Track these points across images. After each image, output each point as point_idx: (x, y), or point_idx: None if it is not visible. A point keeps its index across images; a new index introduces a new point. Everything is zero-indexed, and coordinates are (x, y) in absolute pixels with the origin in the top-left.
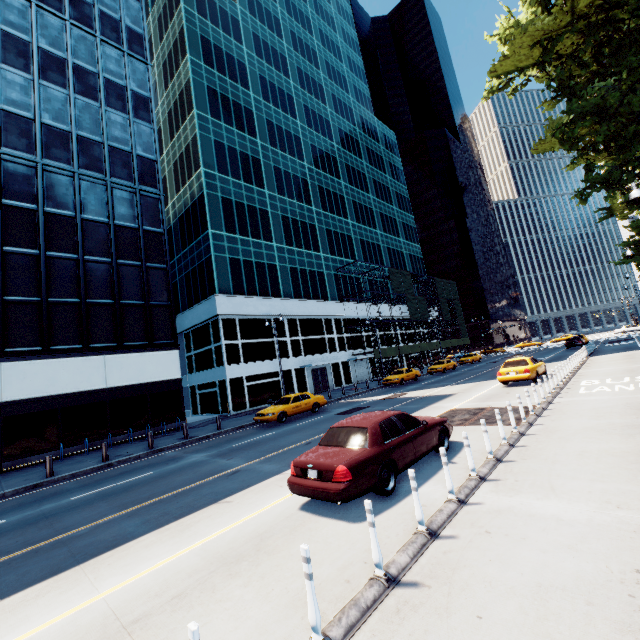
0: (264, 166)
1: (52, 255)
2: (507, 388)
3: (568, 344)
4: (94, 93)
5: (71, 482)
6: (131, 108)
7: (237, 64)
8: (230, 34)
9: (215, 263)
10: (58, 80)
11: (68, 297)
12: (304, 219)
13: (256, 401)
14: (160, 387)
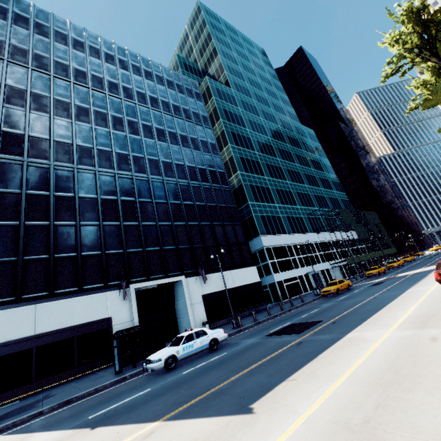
0: (261, 164)
1: (202, 224)
2: None
3: None
4: (198, 148)
5: (275, 319)
6: (211, 150)
7: (238, 117)
8: (232, 104)
9: (255, 219)
10: (187, 146)
11: (211, 243)
12: (285, 188)
13: (291, 294)
14: (253, 286)
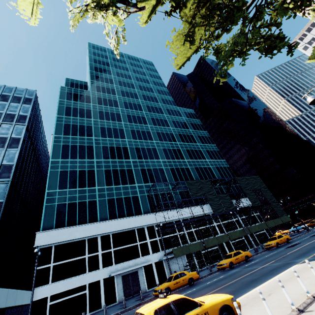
0: (95, 148)
1: None
2: None
3: None
4: None
5: None
6: (7, 145)
7: (85, 111)
8: (84, 101)
9: (45, 210)
10: None
11: None
12: (123, 167)
13: None
14: None
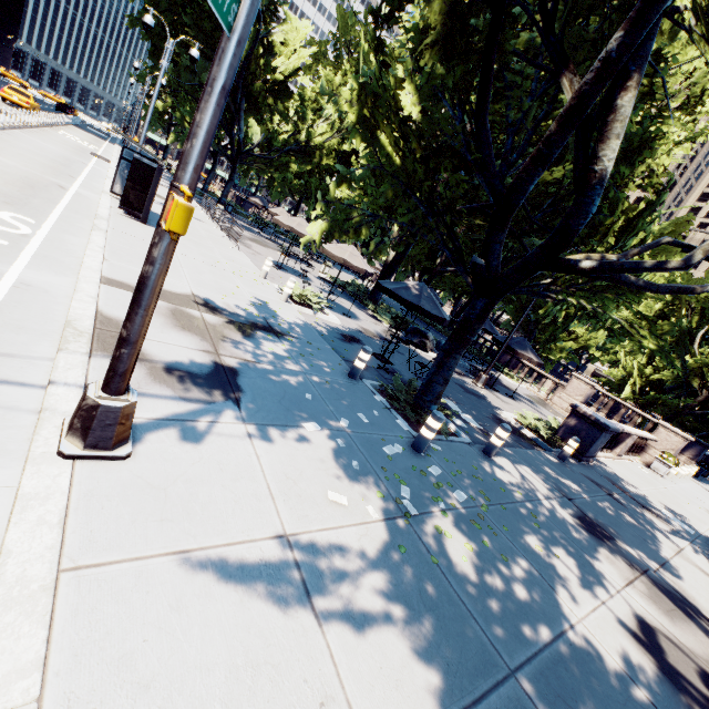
0: None
1: None
2: (7, 105)
3: (60, 107)
4: None
5: None
6: None
7: None
8: None
9: None
10: None
11: None
12: None
13: None
14: None
